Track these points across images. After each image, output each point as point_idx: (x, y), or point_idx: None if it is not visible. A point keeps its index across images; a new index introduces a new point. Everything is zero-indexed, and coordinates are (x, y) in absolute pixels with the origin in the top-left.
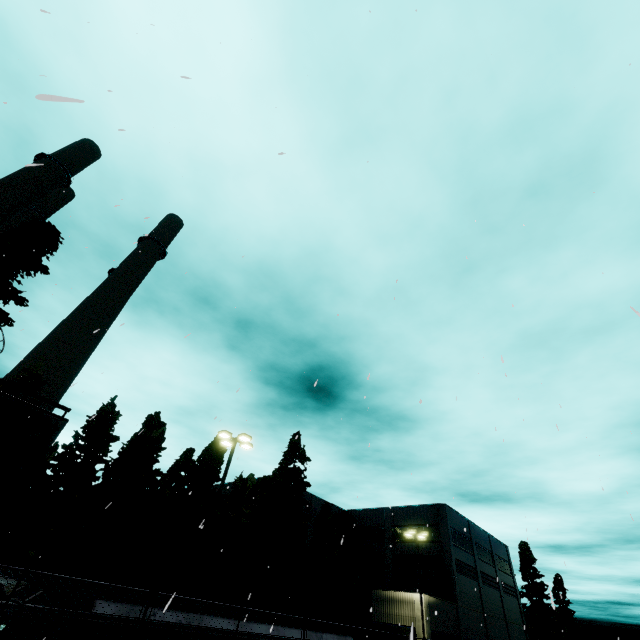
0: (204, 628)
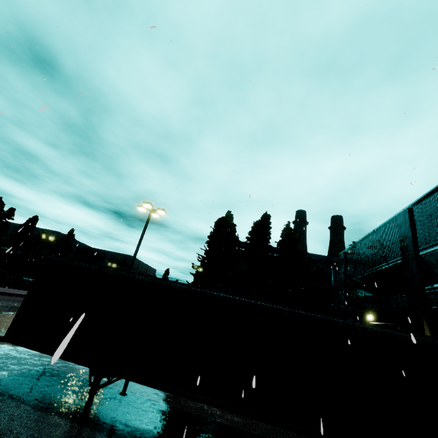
0: None
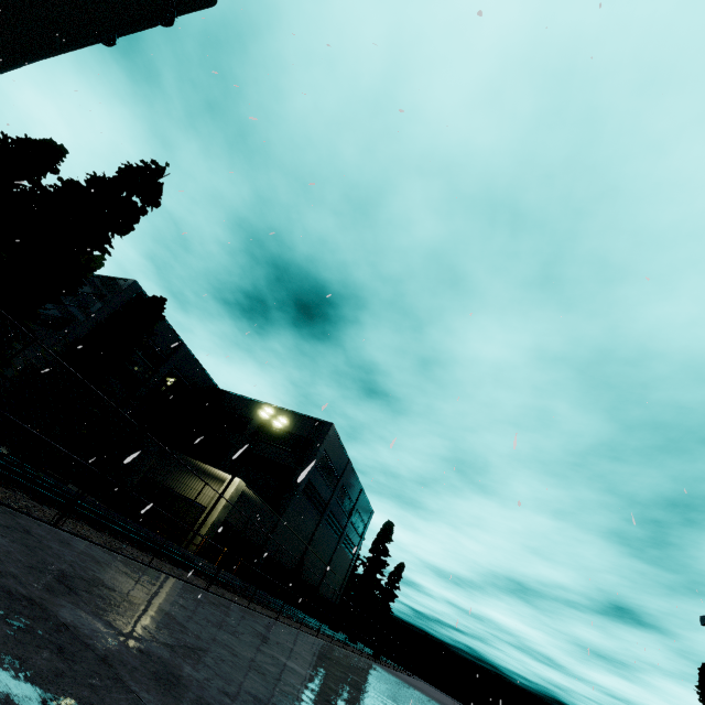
0: None
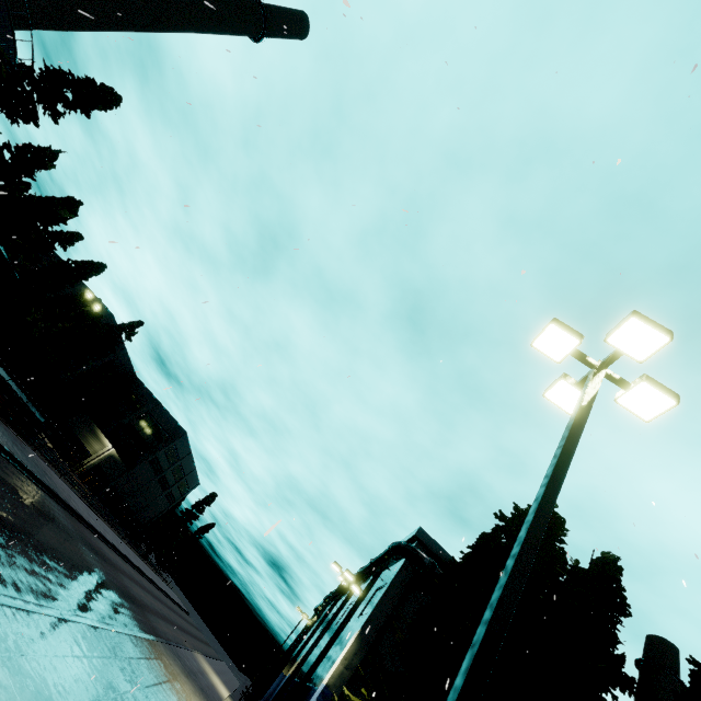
0: None
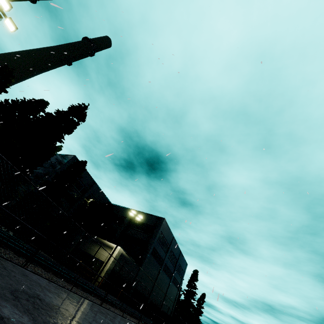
0: None
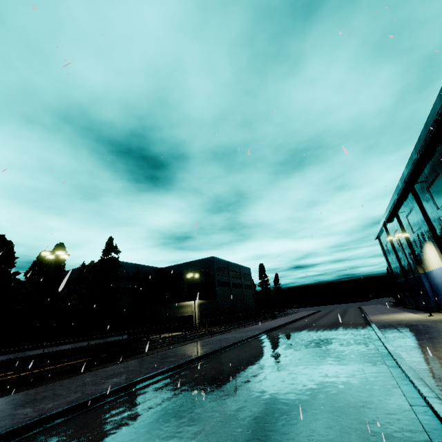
0: (27, 356)
